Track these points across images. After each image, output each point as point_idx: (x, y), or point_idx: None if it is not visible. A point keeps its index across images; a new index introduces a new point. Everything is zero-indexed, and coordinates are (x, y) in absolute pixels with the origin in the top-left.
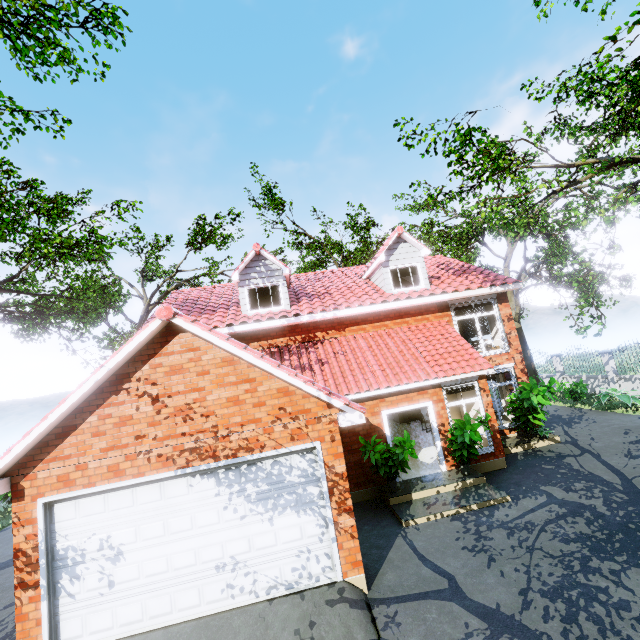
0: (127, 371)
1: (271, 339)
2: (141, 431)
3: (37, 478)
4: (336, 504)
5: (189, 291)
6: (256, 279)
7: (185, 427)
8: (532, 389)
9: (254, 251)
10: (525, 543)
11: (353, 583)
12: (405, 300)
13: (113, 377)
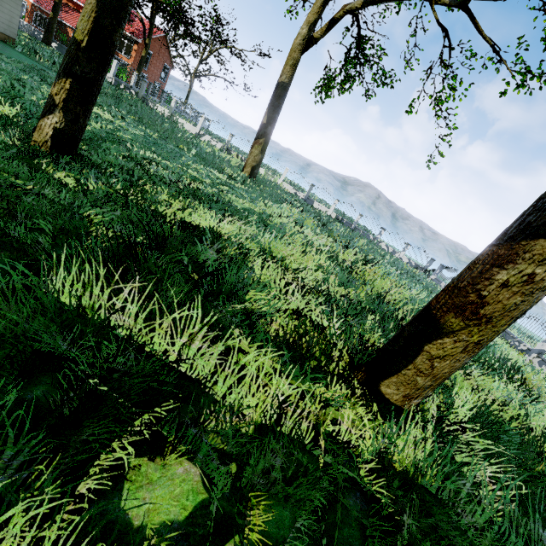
0: None
1: (68, 2)
2: None
3: None
4: (27, 15)
5: None
6: None
7: None
8: None
9: None
10: None
11: None
12: None
13: None
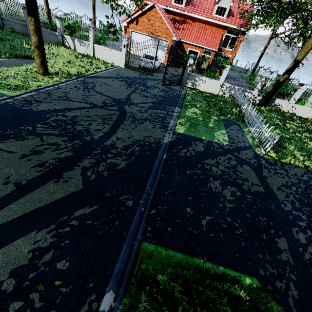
0: (145, 12)
1: (175, 16)
2: (145, 25)
3: (131, 26)
4: (167, 52)
5: None
6: None
7: (151, 27)
8: (225, 62)
9: None
10: None
11: (165, 64)
12: (214, 20)
13: (143, 12)
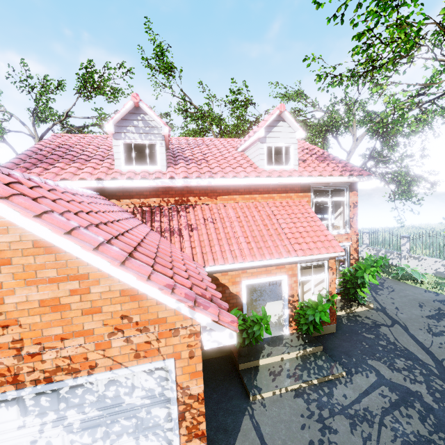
0: None
1: (144, 198)
2: None
3: None
4: (186, 430)
5: (69, 136)
6: (133, 133)
7: None
8: (365, 269)
9: (132, 102)
10: (369, 443)
11: None
12: (276, 178)
13: None
